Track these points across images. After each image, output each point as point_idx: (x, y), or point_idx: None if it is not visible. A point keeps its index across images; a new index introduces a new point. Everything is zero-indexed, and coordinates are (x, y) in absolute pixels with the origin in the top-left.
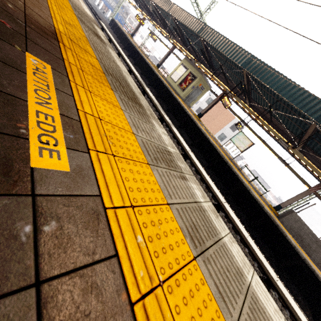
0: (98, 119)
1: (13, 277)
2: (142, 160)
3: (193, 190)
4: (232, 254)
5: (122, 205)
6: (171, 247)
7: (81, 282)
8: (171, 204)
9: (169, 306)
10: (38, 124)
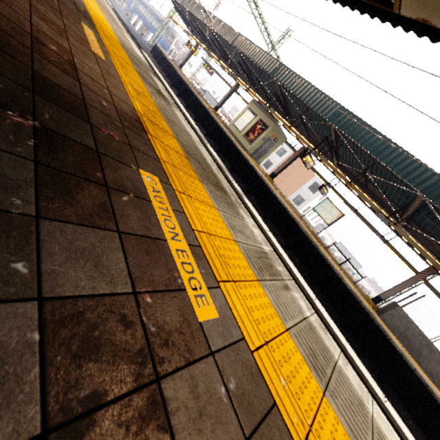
0: (208, 235)
1: (234, 437)
2: (252, 276)
3: (298, 302)
4: (350, 380)
5: (260, 344)
6: (304, 385)
7: (266, 435)
8: (288, 330)
9: None
10: (182, 266)
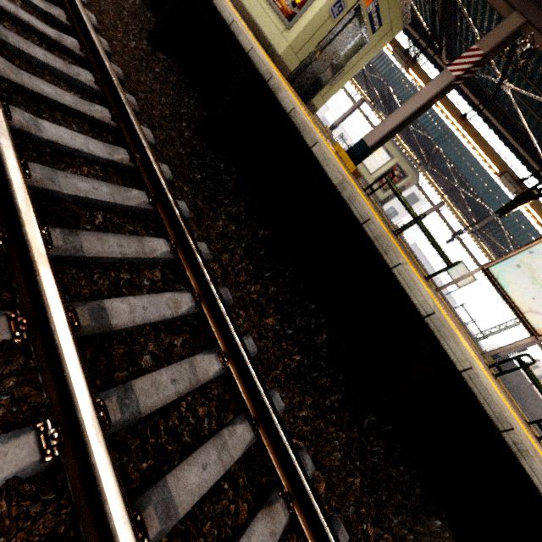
0: None
1: None
2: None
3: None
4: None
5: None
6: None
7: None
8: None
9: None
10: None
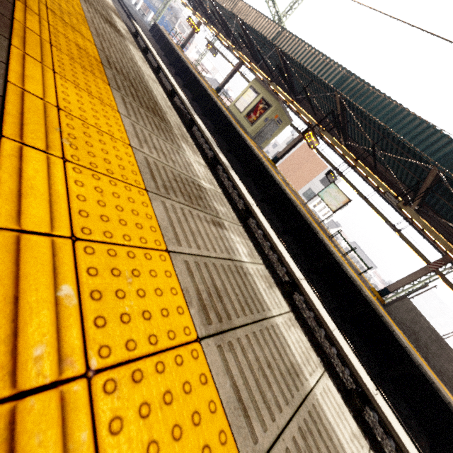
0: (54, 107)
1: None
2: (135, 182)
3: (232, 243)
4: (287, 342)
5: (46, 232)
6: (146, 315)
7: None
8: (175, 253)
9: (96, 417)
10: None
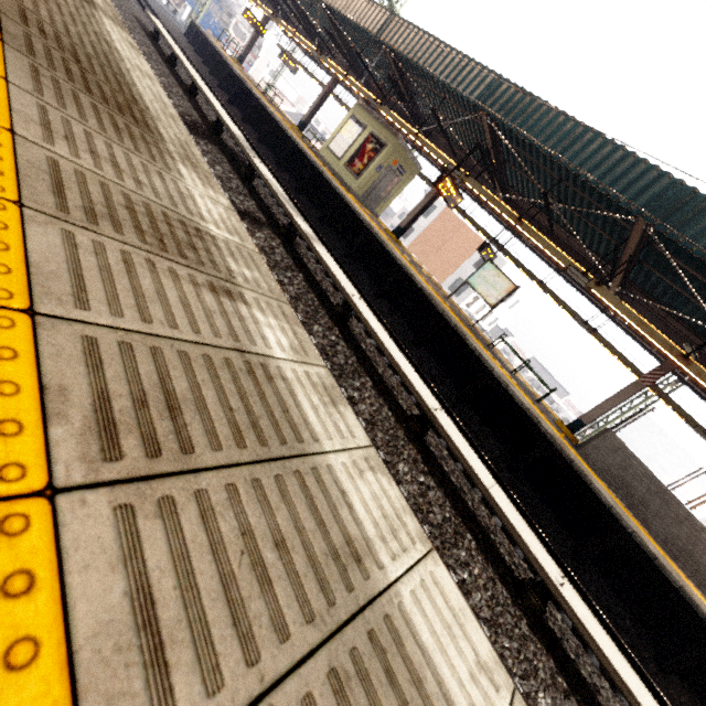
0: None
1: None
2: None
3: (254, 326)
4: (348, 499)
5: None
6: None
7: None
8: (56, 319)
9: None
10: None
